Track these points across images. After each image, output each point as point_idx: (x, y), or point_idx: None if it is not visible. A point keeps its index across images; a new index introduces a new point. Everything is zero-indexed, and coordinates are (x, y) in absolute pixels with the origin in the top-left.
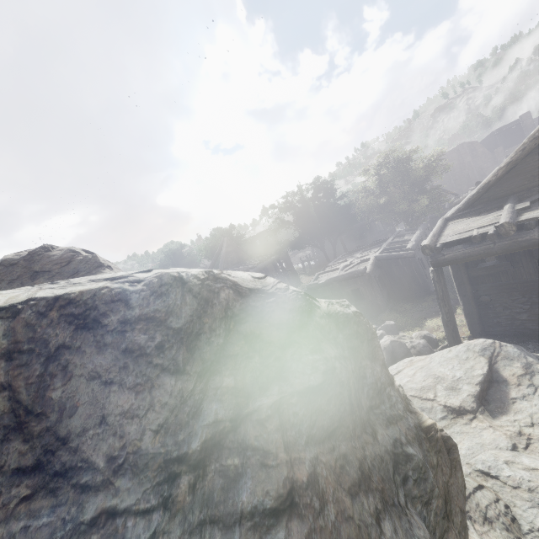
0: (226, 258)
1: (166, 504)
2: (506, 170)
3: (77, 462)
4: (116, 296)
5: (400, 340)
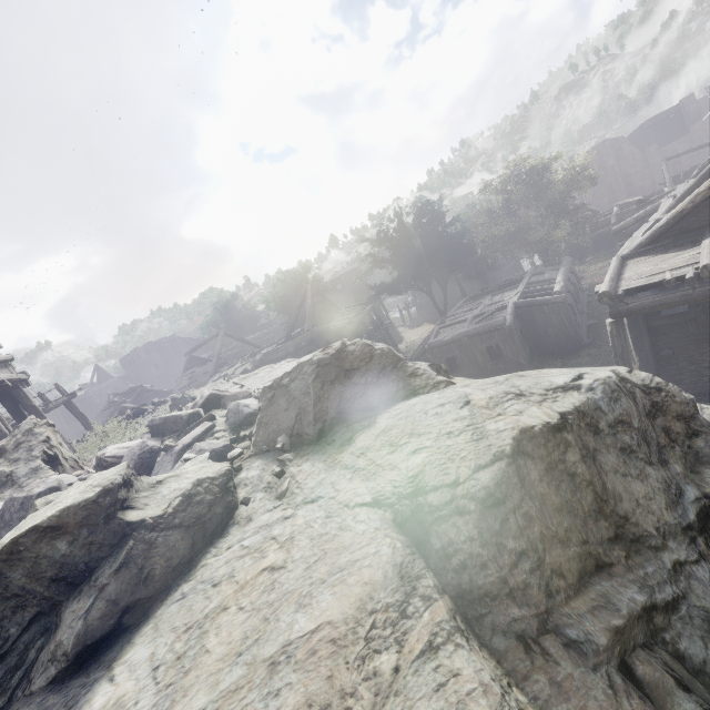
0: (313, 311)
1: (702, 557)
2: (706, 195)
3: (642, 532)
4: (594, 405)
5: None
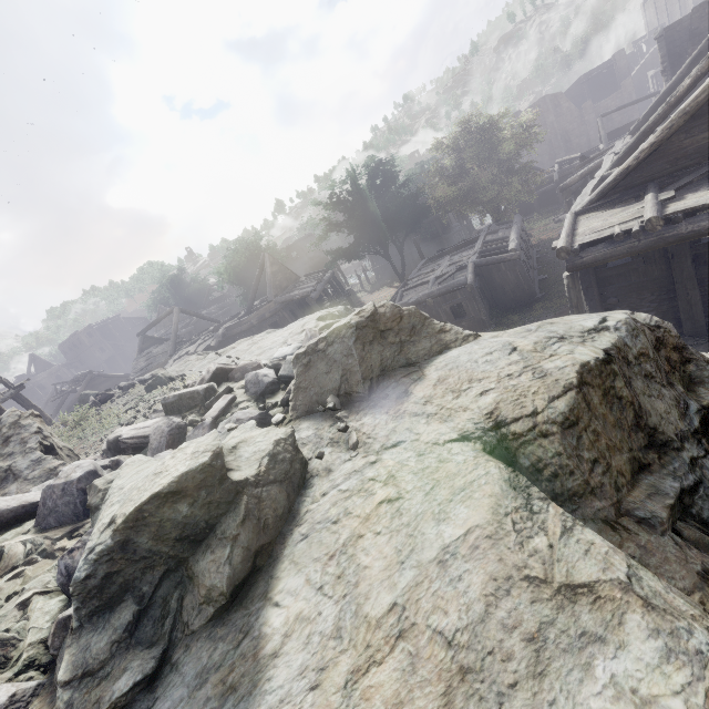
0: (274, 281)
1: (707, 452)
2: (649, 152)
3: (667, 438)
4: (623, 342)
5: None
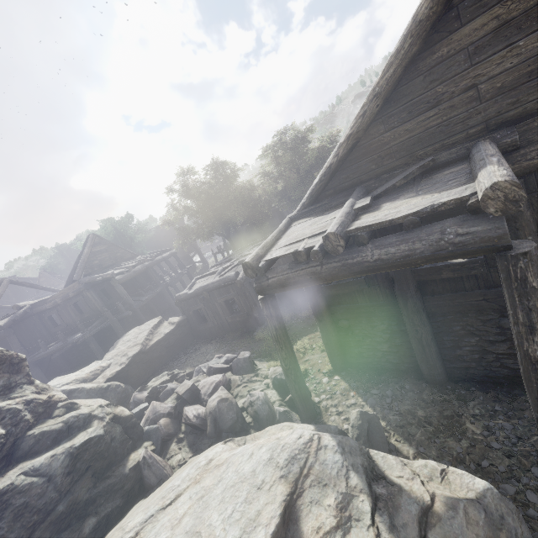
0: (91, 261)
1: None
2: (348, 147)
3: None
4: None
5: (232, 397)
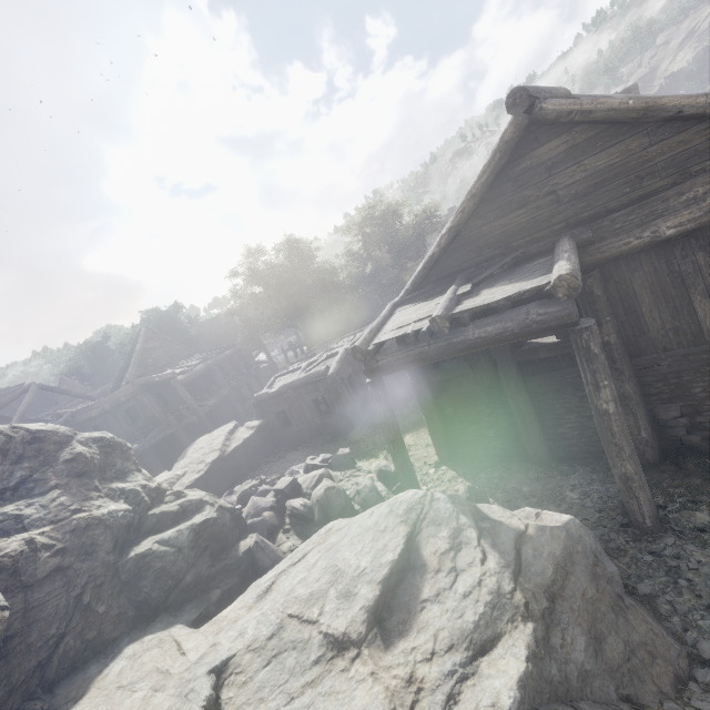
0: (144, 359)
1: None
2: (449, 238)
3: None
4: None
5: (339, 486)
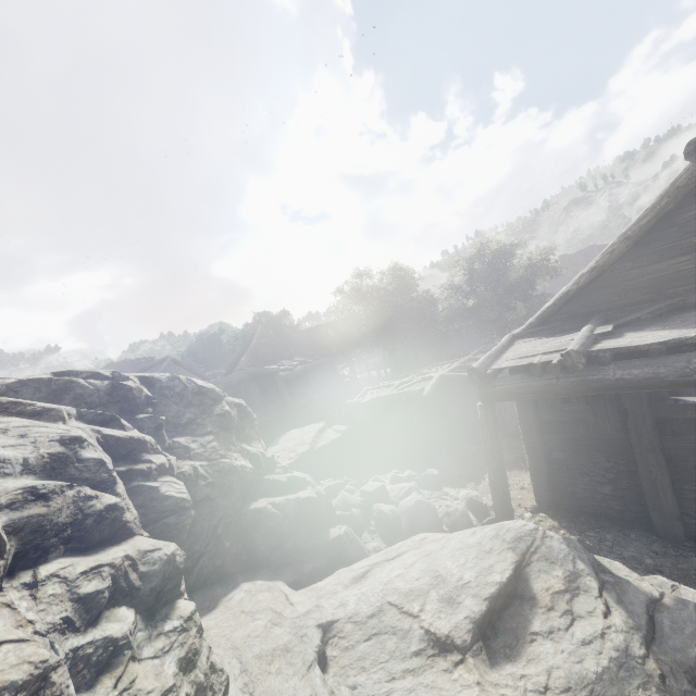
0: (256, 352)
1: None
2: (590, 278)
3: None
4: None
5: (430, 502)
